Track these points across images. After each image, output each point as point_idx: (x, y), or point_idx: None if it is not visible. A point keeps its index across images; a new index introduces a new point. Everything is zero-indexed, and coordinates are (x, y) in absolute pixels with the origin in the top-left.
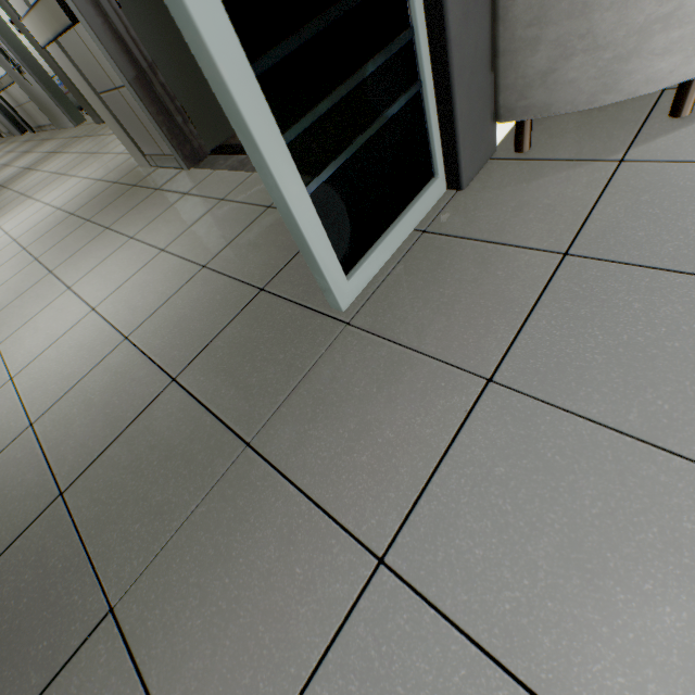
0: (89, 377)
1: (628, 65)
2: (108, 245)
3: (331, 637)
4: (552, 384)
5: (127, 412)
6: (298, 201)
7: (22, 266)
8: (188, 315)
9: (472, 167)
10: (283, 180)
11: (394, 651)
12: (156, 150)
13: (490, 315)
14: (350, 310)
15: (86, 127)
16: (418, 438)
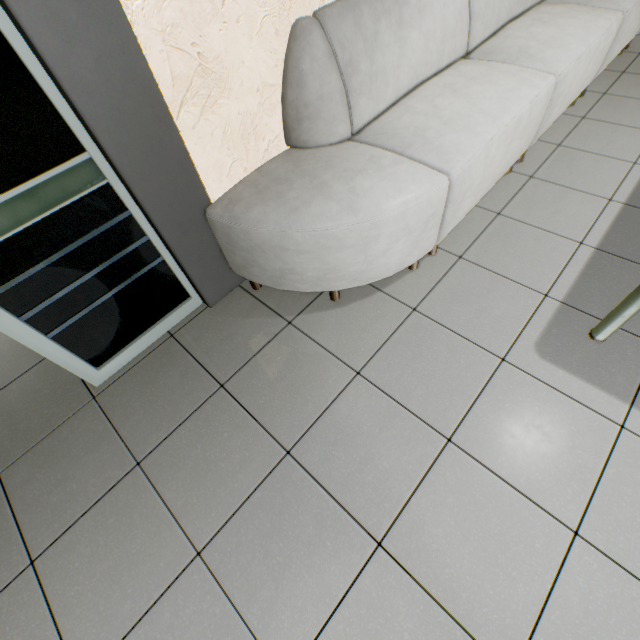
0: None
1: (282, 280)
2: None
3: None
4: (162, 474)
5: None
6: (39, 345)
7: None
8: (5, 352)
9: (218, 295)
10: (23, 339)
11: (15, 609)
12: None
13: (165, 418)
14: (101, 386)
15: None
16: (87, 492)
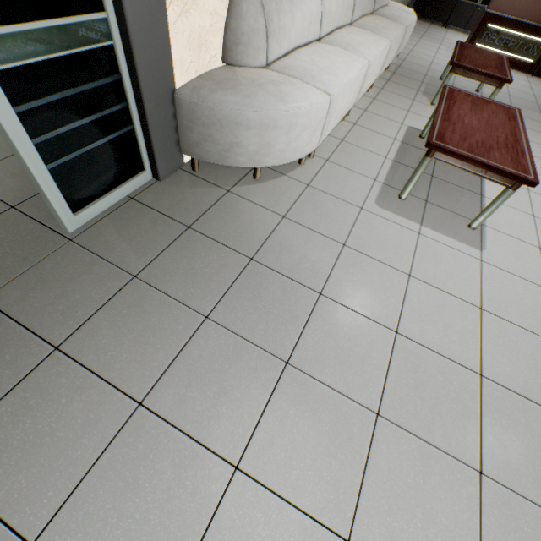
0: None
1: (228, 154)
2: None
3: (21, 379)
4: (159, 280)
5: None
6: (40, 172)
7: None
8: None
9: (167, 171)
10: (30, 161)
11: (54, 378)
12: None
13: (147, 248)
14: (75, 232)
15: None
16: (93, 299)
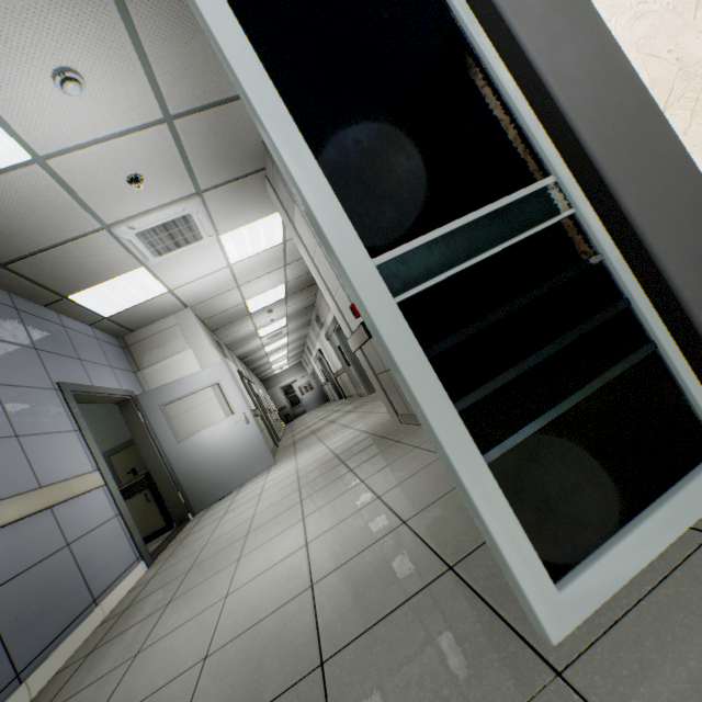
0: (266, 620)
1: None
2: (344, 485)
3: None
4: None
5: (266, 687)
6: (469, 468)
7: (289, 492)
8: (369, 576)
9: None
10: (451, 445)
11: None
12: (405, 410)
13: None
14: (564, 644)
15: (374, 395)
16: None
